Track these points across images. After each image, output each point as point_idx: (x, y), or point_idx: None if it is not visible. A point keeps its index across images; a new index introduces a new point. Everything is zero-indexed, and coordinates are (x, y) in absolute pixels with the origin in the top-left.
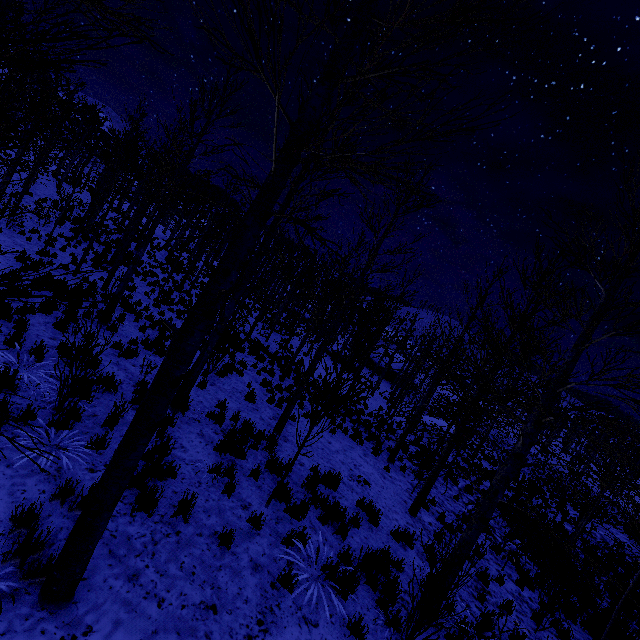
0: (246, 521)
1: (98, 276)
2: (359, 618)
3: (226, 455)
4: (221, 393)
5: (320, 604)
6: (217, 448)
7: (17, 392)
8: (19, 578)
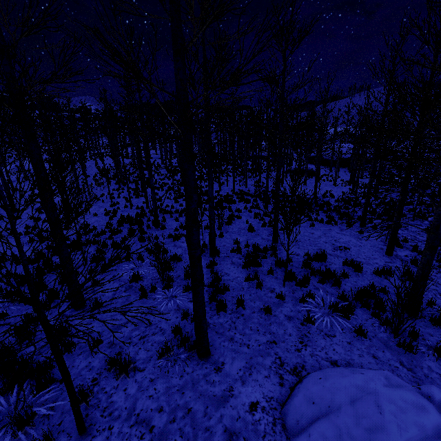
0: (275, 298)
1: (141, 202)
2: (359, 327)
3: (250, 268)
4: (233, 235)
5: (333, 326)
6: (244, 267)
7: (143, 280)
8: (187, 352)
